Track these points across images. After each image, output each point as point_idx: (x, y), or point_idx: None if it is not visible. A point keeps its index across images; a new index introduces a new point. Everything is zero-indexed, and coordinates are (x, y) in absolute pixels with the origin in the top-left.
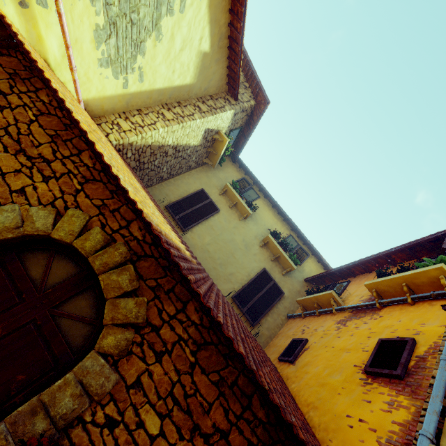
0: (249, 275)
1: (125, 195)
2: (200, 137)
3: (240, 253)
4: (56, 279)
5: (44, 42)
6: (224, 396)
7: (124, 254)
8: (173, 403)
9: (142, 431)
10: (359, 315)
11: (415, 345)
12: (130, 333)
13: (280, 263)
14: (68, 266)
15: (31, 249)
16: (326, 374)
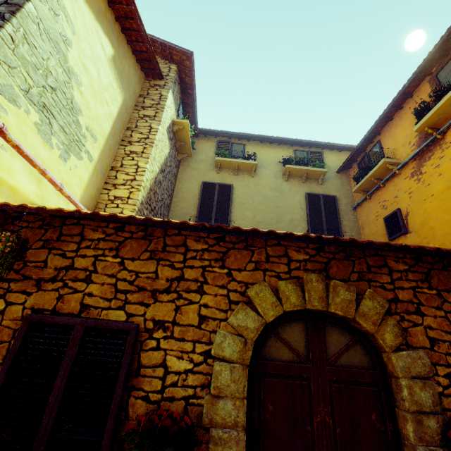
0: (302, 209)
1: (290, 238)
2: (167, 142)
3: (280, 200)
4: (301, 344)
5: (18, 189)
6: None
7: (319, 279)
8: None
9: None
10: (427, 156)
11: None
12: (390, 320)
13: (310, 178)
14: (294, 328)
15: (260, 345)
16: None
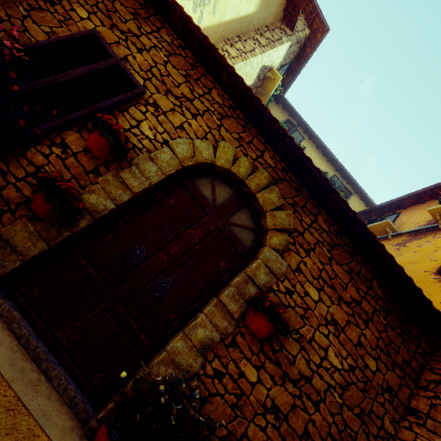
0: None
1: (275, 125)
2: (255, 76)
3: None
4: (221, 199)
5: None
6: (354, 280)
7: (268, 178)
8: (323, 282)
9: (308, 298)
10: (419, 237)
11: None
12: (286, 236)
13: None
14: (226, 189)
15: (198, 175)
16: None
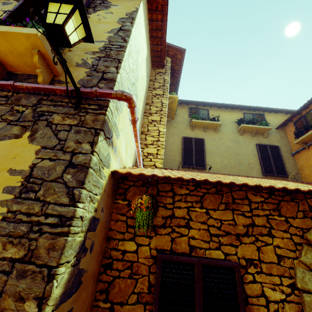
0: (255, 155)
1: None
2: None
3: (238, 149)
4: None
5: (121, 157)
6: None
7: None
8: None
9: None
10: None
11: None
12: None
13: (258, 133)
14: None
15: None
16: None
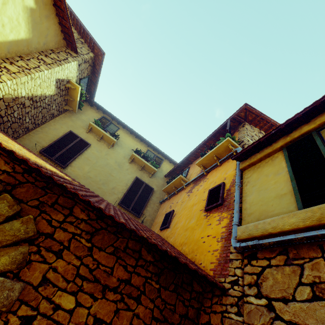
0: (127, 185)
1: None
2: (53, 87)
3: (116, 171)
4: None
5: None
6: (121, 258)
7: None
8: (82, 280)
9: (60, 311)
10: (198, 183)
11: (225, 185)
12: (24, 247)
13: (146, 170)
14: None
15: None
16: (187, 223)
